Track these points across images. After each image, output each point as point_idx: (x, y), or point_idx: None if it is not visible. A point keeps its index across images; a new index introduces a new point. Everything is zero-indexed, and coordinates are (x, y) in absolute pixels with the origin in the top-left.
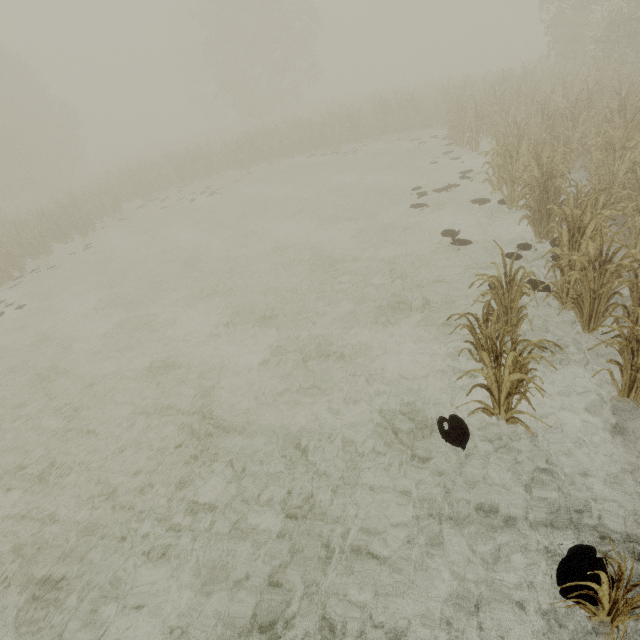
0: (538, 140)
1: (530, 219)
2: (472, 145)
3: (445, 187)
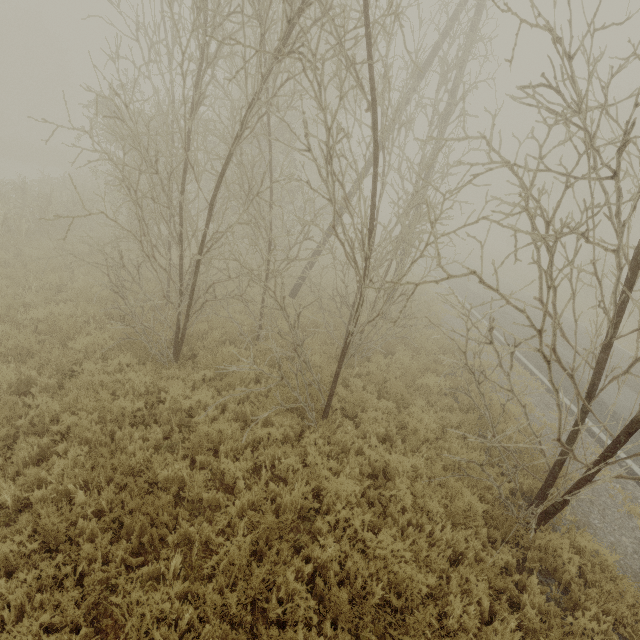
0: None
1: None
2: None
3: None
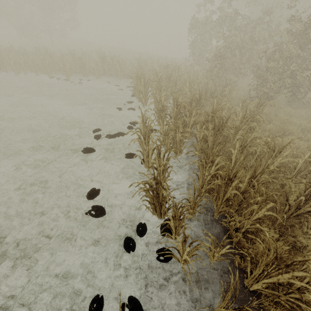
0: (172, 116)
1: (147, 206)
2: (143, 102)
3: (115, 134)
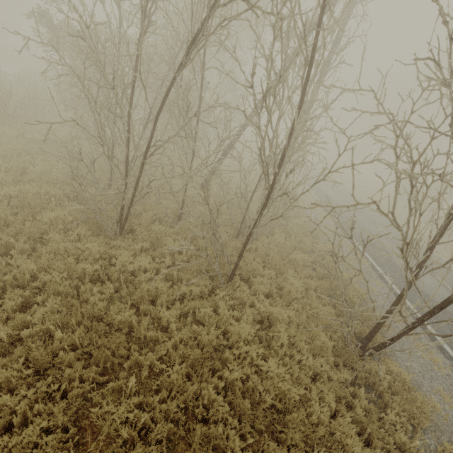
0: None
1: None
2: None
3: None
